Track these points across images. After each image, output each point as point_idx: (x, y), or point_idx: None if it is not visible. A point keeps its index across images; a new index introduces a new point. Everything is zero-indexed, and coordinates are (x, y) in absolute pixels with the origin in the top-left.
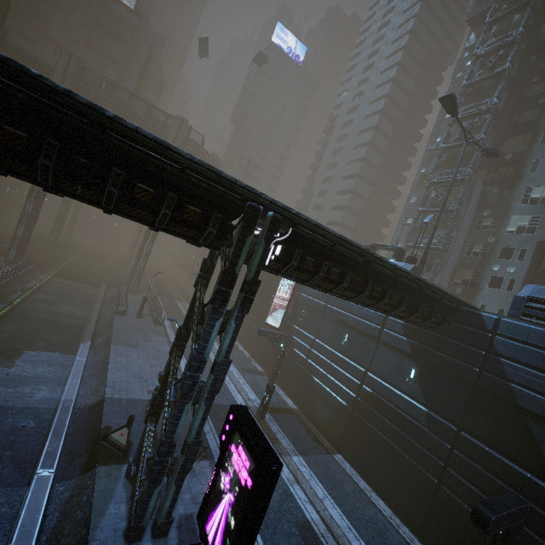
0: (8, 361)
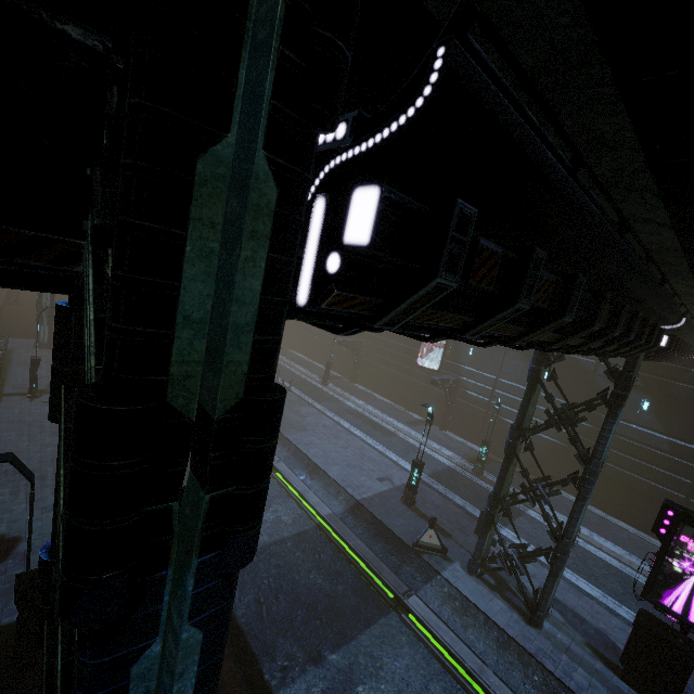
0: None
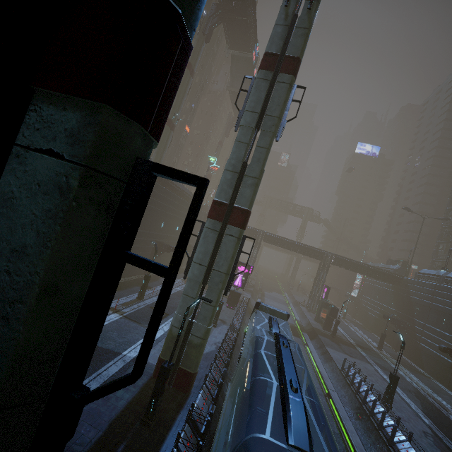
0: (271, 292)
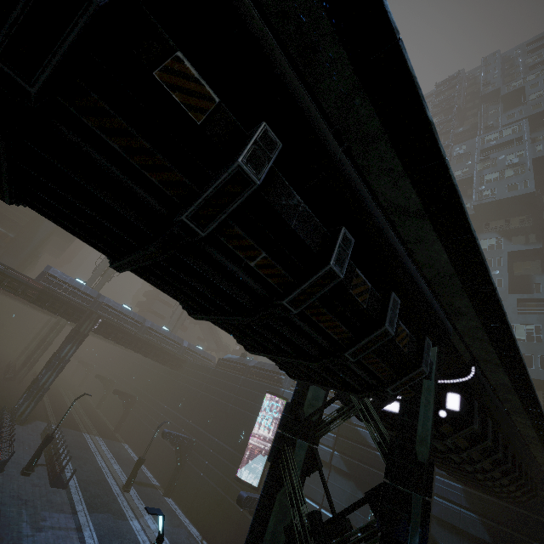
0: None
